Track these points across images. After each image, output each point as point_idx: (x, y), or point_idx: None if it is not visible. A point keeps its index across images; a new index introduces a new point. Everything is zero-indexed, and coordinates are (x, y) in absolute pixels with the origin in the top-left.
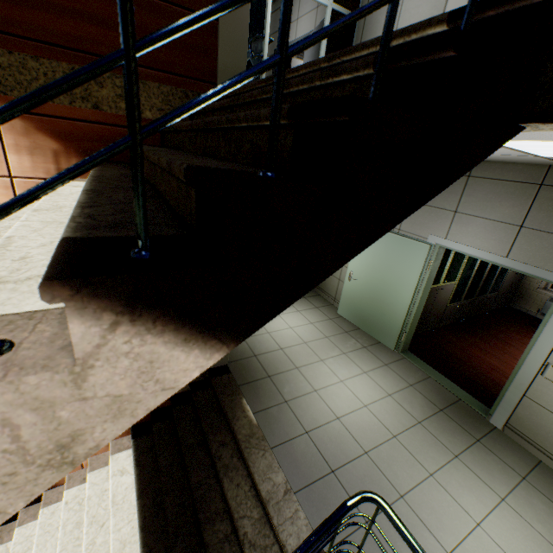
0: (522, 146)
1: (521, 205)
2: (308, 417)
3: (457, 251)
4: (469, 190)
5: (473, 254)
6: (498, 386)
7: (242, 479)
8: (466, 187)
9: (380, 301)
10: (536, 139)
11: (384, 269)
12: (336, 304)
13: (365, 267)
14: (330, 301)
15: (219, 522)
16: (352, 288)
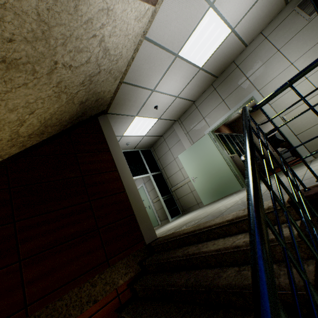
0: (188, 54)
1: (216, 97)
2: (225, 207)
3: (217, 126)
4: (200, 109)
5: (222, 120)
6: (297, 163)
7: (214, 242)
8: (199, 110)
9: (214, 174)
10: (184, 38)
11: (202, 160)
12: (201, 205)
13: (195, 168)
14: (197, 207)
15: (224, 273)
16: (198, 184)
